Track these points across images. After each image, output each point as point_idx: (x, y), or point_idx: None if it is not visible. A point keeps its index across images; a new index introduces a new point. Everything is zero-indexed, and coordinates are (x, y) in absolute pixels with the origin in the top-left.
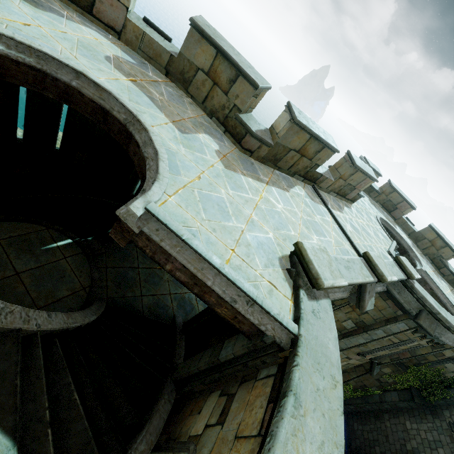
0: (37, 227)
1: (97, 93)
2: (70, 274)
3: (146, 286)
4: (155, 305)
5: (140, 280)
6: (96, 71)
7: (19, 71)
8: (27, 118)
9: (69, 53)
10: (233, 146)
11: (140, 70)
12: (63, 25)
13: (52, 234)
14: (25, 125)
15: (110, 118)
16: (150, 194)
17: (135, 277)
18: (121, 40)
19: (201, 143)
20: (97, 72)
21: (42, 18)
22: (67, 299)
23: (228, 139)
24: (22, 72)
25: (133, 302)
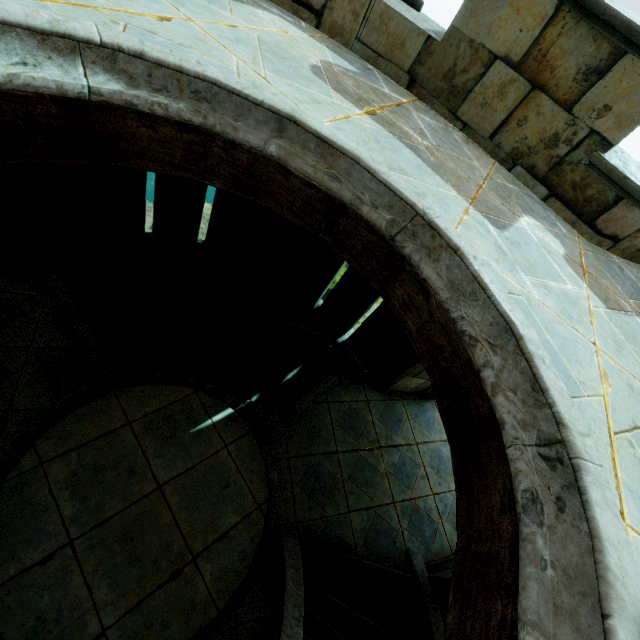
0: (181, 390)
1: (322, 165)
2: (236, 479)
3: (354, 489)
4: (373, 530)
5: (342, 478)
6: (308, 105)
7: (155, 139)
8: (158, 204)
9: (252, 72)
10: (572, 231)
11: (370, 85)
12: (227, 11)
13: (203, 401)
14: (155, 216)
15: (346, 219)
16: (614, 565)
17: (334, 472)
18: (322, 28)
19: (537, 247)
20: (312, 108)
21: (190, 2)
22: (235, 531)
23: (555, 214)
24: (161, 141)
25: (337, 527)
